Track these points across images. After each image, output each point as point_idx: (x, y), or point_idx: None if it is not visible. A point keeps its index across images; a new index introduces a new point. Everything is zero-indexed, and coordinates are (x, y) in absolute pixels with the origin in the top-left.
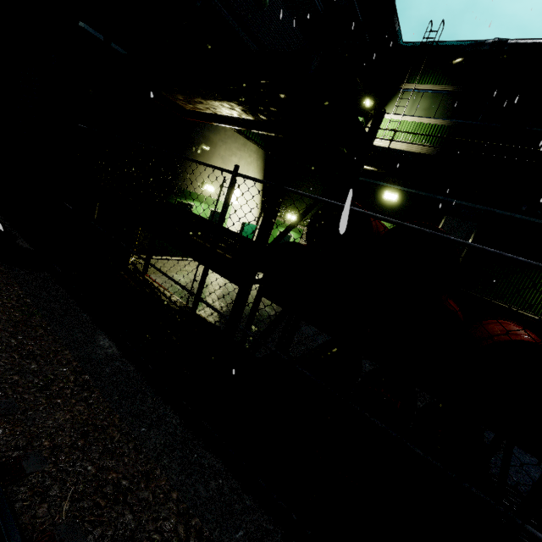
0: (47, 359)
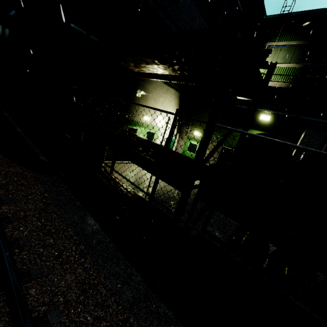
0: (58, 235)
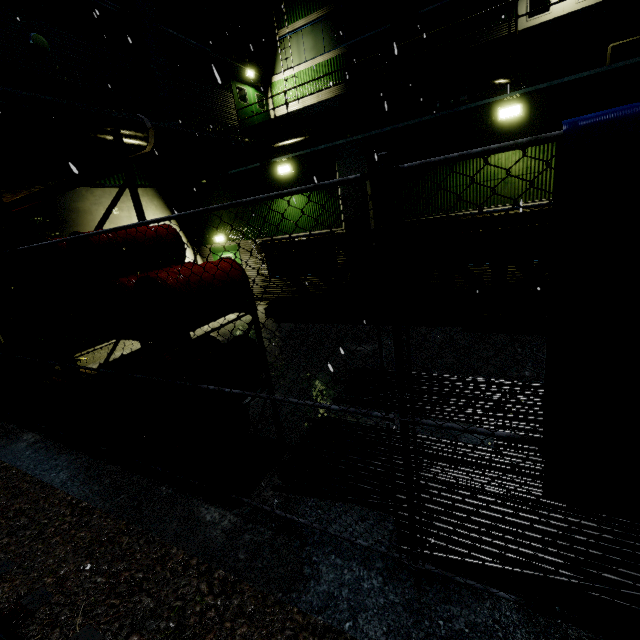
0: None
